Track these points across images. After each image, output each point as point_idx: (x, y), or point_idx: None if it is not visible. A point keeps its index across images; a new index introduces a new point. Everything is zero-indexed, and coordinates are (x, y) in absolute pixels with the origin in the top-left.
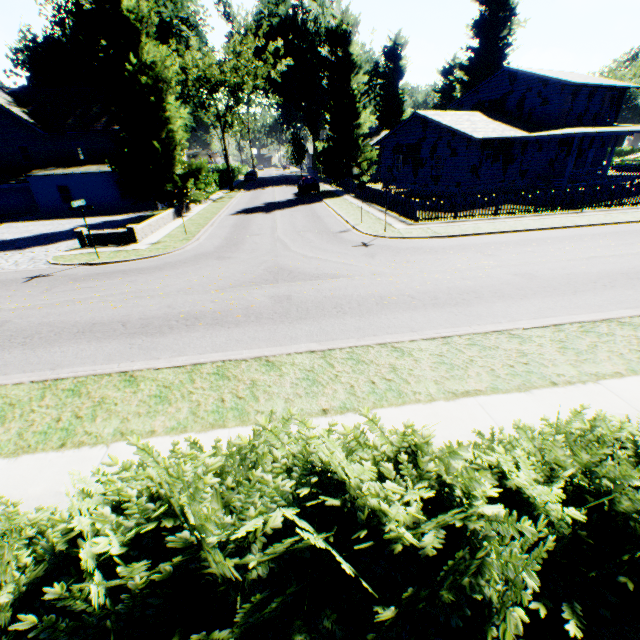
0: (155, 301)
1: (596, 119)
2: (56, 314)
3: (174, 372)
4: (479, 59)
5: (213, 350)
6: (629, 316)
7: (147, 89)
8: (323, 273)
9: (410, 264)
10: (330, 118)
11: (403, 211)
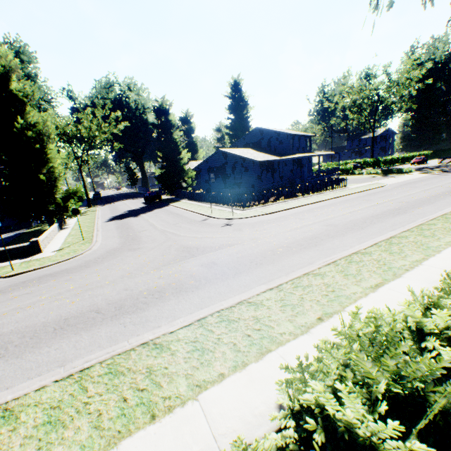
0: (108, 288)
1: (304, 150)
2: (12, 322)
3: (188, 330)
4: (236, 123)
5: (197, 308)
6: (398, 233)
7: (32, 139)
8: (220, 244)
9: (268, 230)
10: (162, 155)
11: (233, 203)
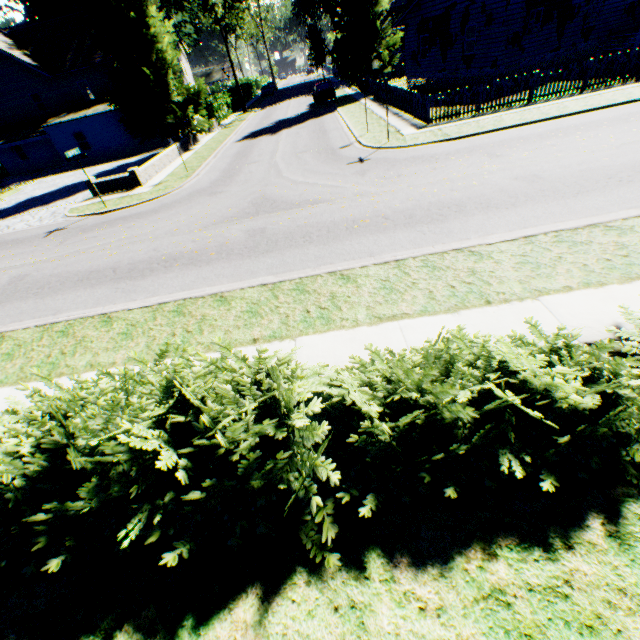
0: (144, 246)
1: None
2: (64, 265)
3: (142, 312)
4: None
5: (181, 289)
6: (623, 218)
7: (124, 3)
8: (305, 200)
9: (400, 179)
10: None
11: (417, 111)
